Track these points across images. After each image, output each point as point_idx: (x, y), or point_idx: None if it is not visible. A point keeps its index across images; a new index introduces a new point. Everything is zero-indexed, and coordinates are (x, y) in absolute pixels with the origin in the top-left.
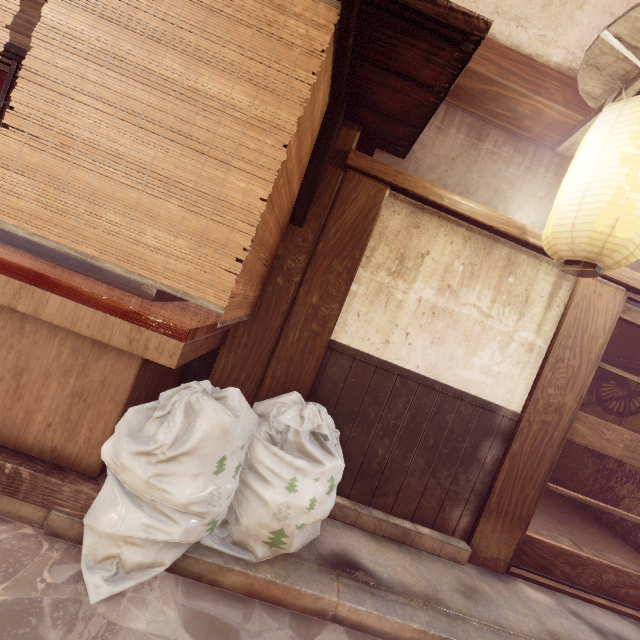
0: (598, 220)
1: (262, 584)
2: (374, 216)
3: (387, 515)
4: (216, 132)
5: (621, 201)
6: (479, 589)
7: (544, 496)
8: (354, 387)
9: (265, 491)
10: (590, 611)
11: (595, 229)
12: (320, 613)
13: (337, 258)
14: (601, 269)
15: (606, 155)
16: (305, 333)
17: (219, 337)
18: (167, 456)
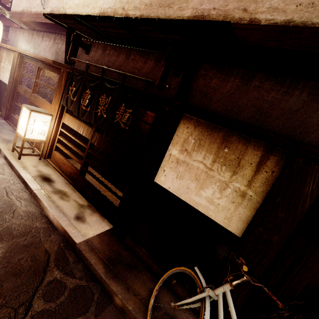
0: None
1: None
2: None
3: None
4: None
5: None
6: None
7: None
8: None
9: None
10: (8, 126)
11: None
12: None
13: None
14: None
15: None
16: None
17: None
18: None
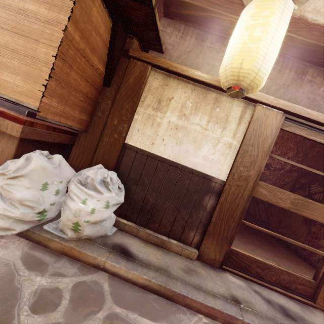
0: (234, 61)
1: (68, 248)
2: (143, 80)
3: (154, 233)
4: (33, 27)
5: (245, 49)
6: (197, 271)
7: (274, 246)
8: (137, 166)
9: (71, 203)
10: (268, 292)
11: (233, 66)
12: (96, 266)
13: (126, 102)
14: (243, 90)
15: (241, 28)
16: (111, 139)
17: (65, 138)
18: (11, 175)
